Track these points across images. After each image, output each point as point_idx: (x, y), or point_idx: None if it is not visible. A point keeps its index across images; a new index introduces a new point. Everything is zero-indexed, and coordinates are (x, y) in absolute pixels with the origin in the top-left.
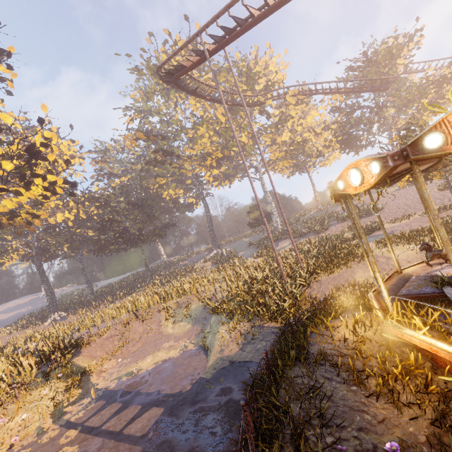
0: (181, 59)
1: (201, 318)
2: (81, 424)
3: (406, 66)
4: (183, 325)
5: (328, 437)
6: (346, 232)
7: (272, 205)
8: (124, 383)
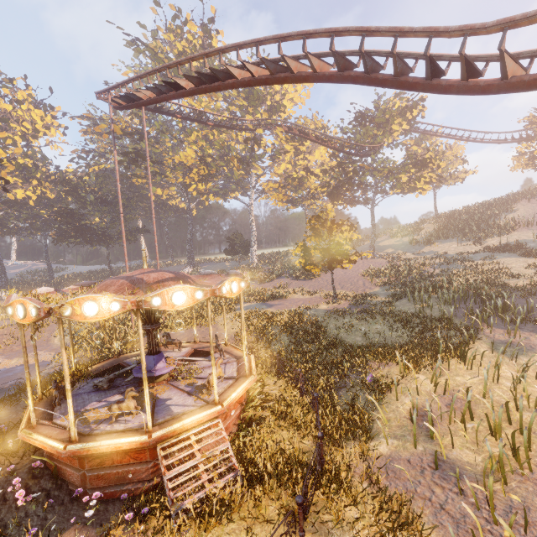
0: (188, 46)
1: None
2: None
3: (407, 133)
4: (67, 340)
5: None
6: (275, 290)
7: (254, 237)
8: None
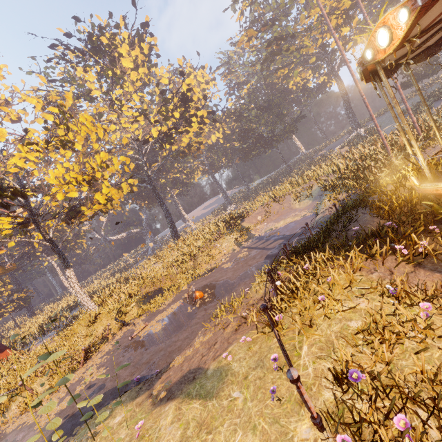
0: None
1: (318, 196)
2: (249, 247)
3: None
4: (306, 203)
5: (341, 233)
6: None
7: None
8: (268, 233)
